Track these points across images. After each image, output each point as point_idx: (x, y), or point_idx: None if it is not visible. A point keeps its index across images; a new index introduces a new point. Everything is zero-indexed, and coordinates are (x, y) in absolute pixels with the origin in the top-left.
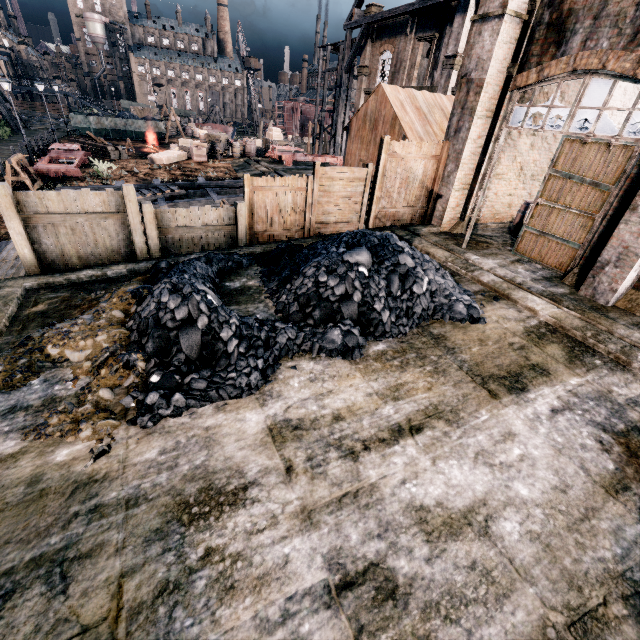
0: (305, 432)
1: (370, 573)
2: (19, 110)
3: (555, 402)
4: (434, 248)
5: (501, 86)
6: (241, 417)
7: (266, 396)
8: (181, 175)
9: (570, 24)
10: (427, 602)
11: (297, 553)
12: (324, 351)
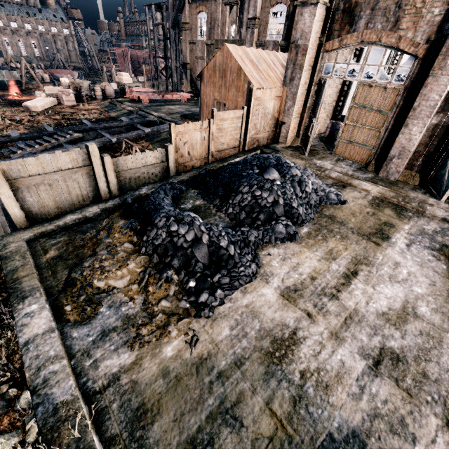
0: (302, 291)
1: (383, 353)
2: None
3: (405, 241)
4: (294, 159)
5: (316, 49)
6: (261, 293)
7: (265, 276)
8: (62, 119)
9: (357, 12)
10: (414, 356)
11: (345, 357)
12: (278, 240)
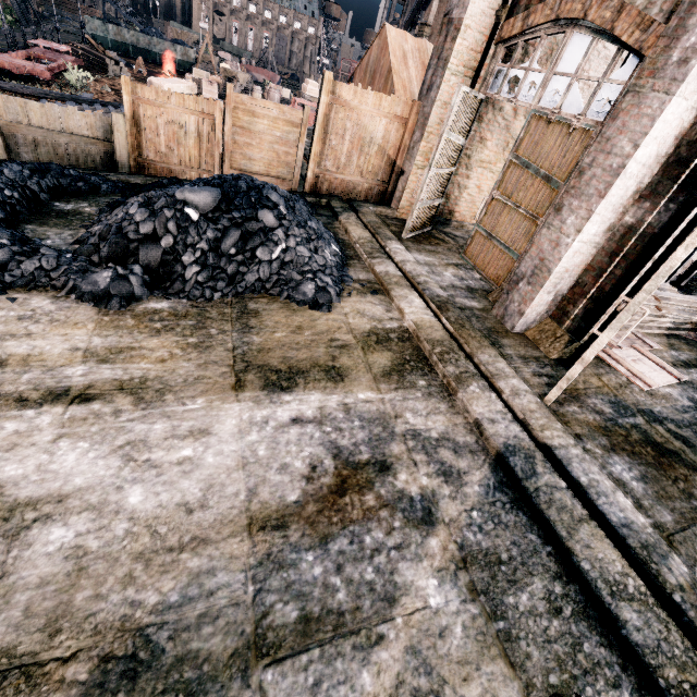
0: None
1: None
2: (45, 5)
3: (310, 411)
4: (356, 226)
5: (487, 36)
6: None
7: None
8: None
9: None
10: None
11: None
12: (76, 292)
